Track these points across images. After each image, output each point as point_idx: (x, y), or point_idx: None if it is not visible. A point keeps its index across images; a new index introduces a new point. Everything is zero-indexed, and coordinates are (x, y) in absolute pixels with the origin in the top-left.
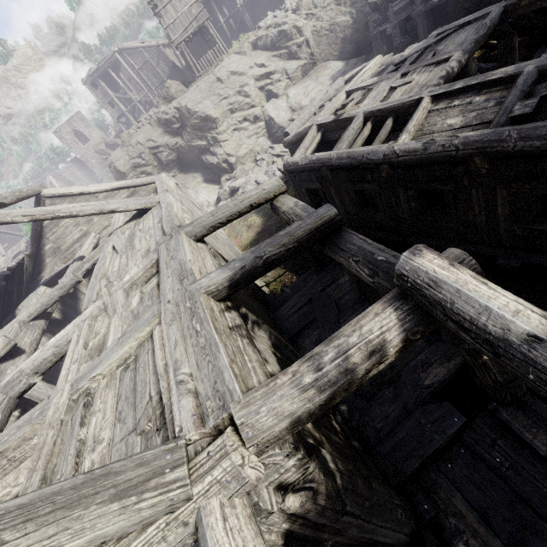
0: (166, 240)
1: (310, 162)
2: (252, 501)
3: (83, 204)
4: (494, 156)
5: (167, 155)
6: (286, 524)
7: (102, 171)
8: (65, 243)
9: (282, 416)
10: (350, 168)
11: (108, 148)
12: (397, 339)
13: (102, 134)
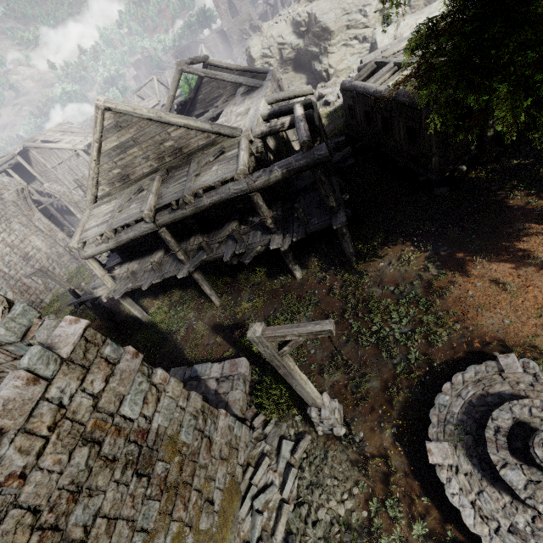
0: (257, 100)
1: (350, 86)
2: (250, 146)
3: (228, 75)
4: (397, 102)
5: (288, 53)
6: (255, 164)
7: (240, 50)
8: (209, 97)
9: (260, 130)
10: (363, 95)
11: (251, 29)
12: (288, 123)
13: (250, 11)
